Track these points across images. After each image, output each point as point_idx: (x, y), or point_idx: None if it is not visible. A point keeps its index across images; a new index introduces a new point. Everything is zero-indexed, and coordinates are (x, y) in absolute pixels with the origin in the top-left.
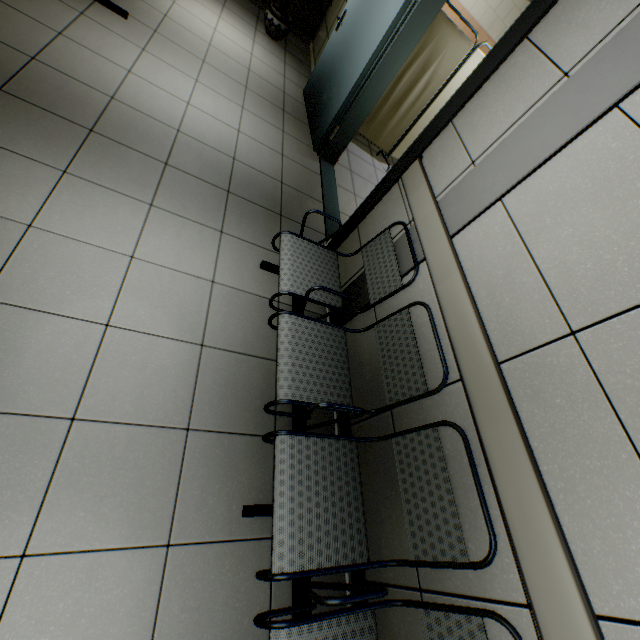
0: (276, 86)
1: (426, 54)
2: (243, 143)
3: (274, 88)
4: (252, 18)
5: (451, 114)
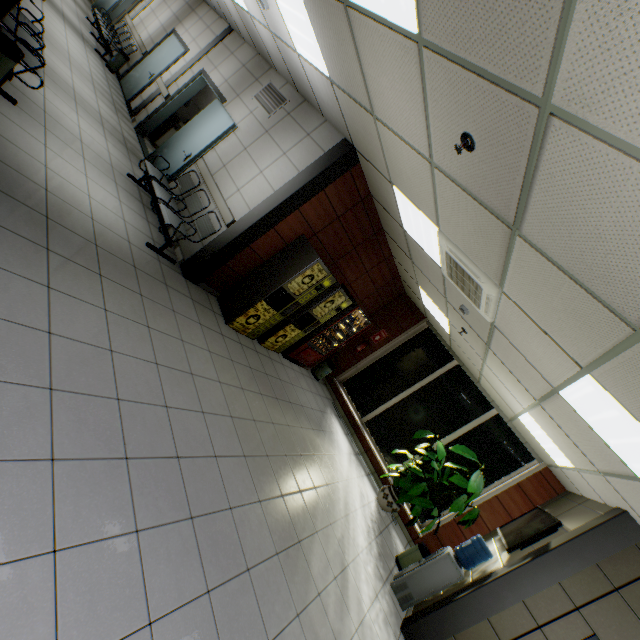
0: None
1: None
2: None
3: None
4: None
5: (134, 8)
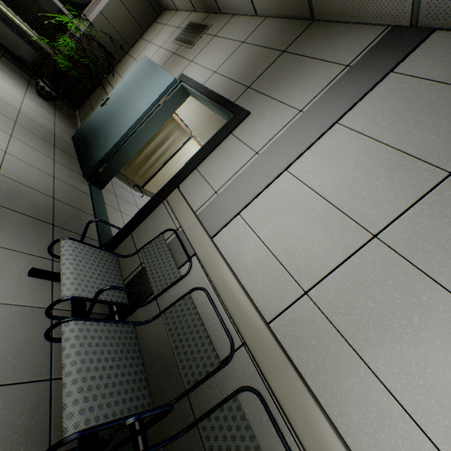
0: (47, 128)
1: (164, 134)
2: (11, 162)
3: (45, 129)
4: (24, 80)
5: (196, 164)
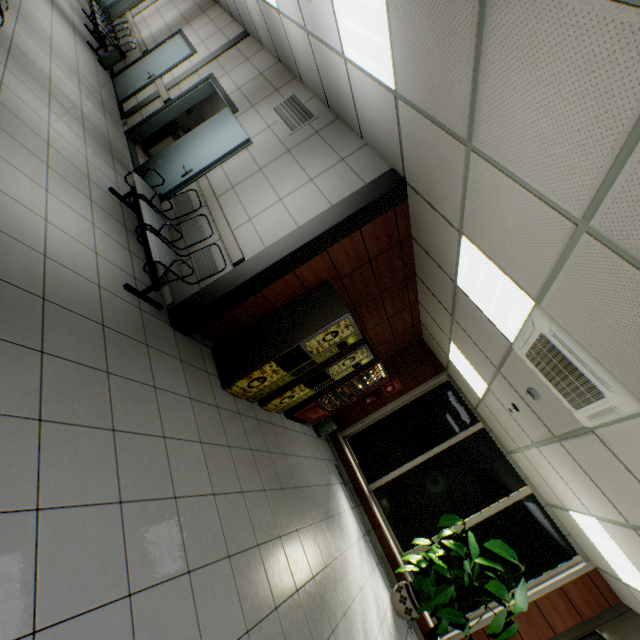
0: None
1: None
2: None
3: None
4: None
5: (137, 6)
